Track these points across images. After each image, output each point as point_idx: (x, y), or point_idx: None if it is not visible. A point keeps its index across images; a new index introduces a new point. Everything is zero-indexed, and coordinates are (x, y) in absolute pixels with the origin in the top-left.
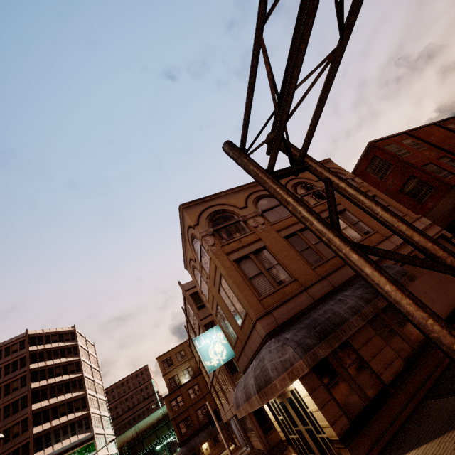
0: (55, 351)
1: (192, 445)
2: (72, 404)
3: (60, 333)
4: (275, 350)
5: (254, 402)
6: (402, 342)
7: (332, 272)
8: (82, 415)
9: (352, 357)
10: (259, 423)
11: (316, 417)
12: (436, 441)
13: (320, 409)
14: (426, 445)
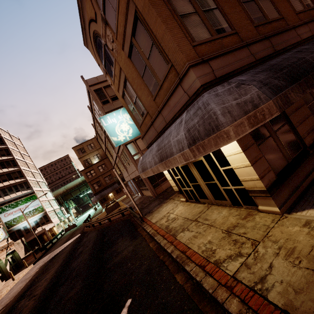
0: None
1: (102, 194)
2: (11, 175)
3: None
4: (226, 92)
5: (175, 160)
6: None
7: (275, 34)
8: (21, 181)
9: (282, 122)
10: (151, 182)
11: (238, 173)
12: None
13: (252, 165)
14: None
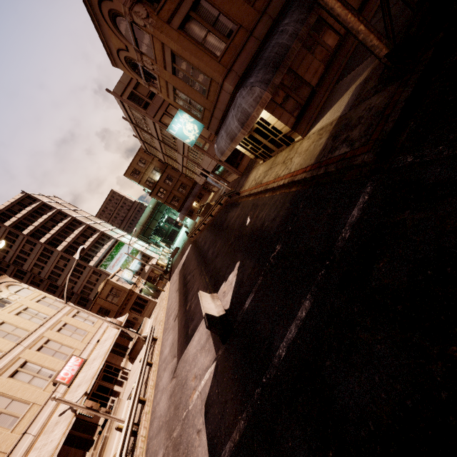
0: (30, 216)
1: (186, 207)
2: (85, 234)
3: (17, 203)
4: (247, 94)
5: (239, 137)
6: (324, 51)
7: (269, 3)
8: (98, 235)
9: (293, 78)
10: (231, 165)
11: (276, 127)
12: (340, 100)
13: (279, 120)
14: (334, 106)
